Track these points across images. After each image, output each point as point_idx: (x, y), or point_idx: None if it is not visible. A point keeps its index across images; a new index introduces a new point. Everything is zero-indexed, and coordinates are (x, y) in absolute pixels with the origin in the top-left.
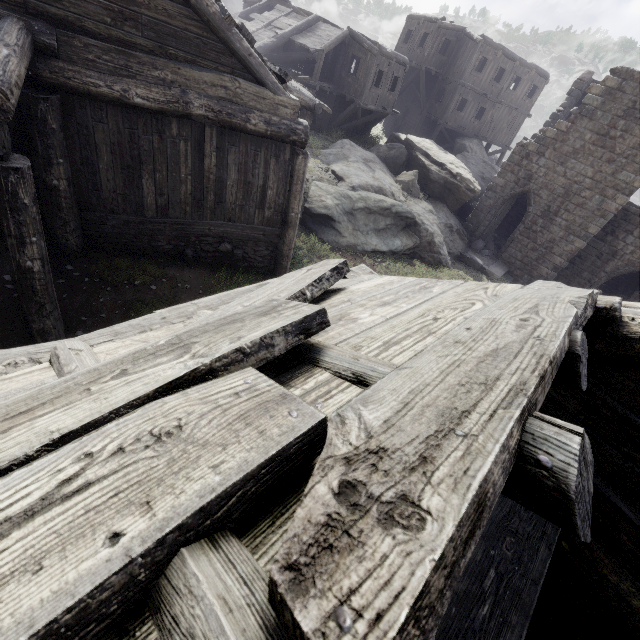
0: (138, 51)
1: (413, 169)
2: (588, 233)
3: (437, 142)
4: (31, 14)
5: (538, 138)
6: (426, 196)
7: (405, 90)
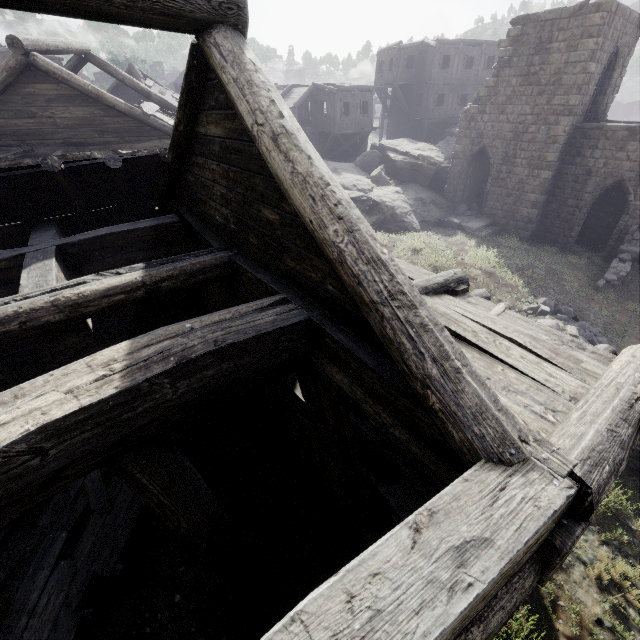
0: (113, 144)
1: (388, 166)
2: (548, 162)
3: (434, 139)
4: (68, 145)
5: (474, 101)
6: (395, 182)
7: (394, 108)
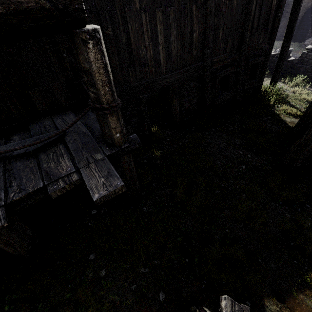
0: None
1: None
2: None
3: None
4: None
5: None
6: None
7: None
